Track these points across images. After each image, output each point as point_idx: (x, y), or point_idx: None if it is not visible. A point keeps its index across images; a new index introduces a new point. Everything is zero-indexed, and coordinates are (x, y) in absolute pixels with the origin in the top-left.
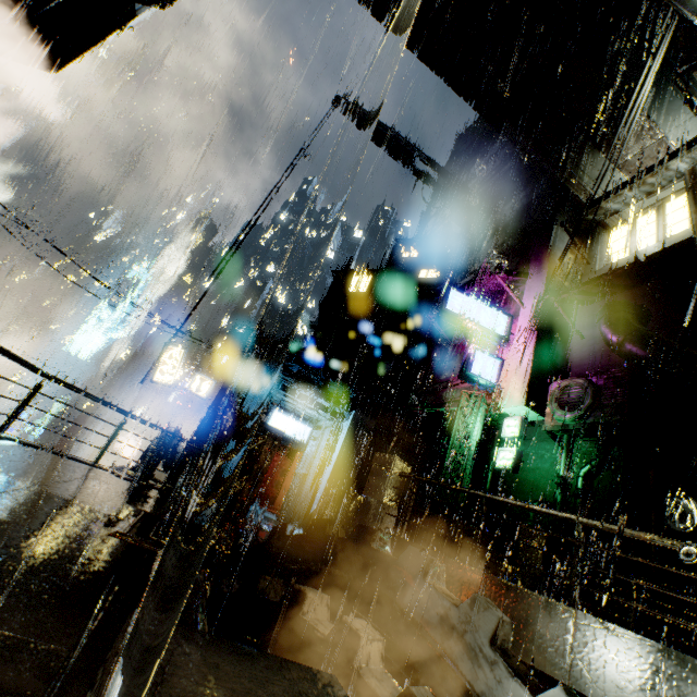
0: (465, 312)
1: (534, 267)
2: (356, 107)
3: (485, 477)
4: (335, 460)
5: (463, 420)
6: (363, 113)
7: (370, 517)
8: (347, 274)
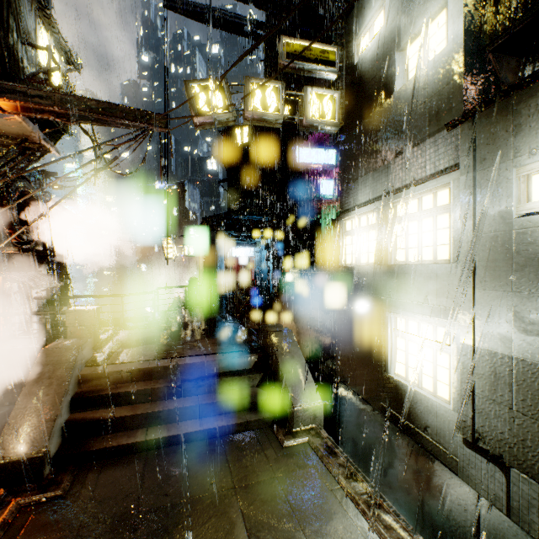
0: (311, 159)
1: None
2: (182, 1)
3: None
4: (272, 260)
5: (325, 222)
6: (190, 5)
7: (290, 290)
8: (231, 130)
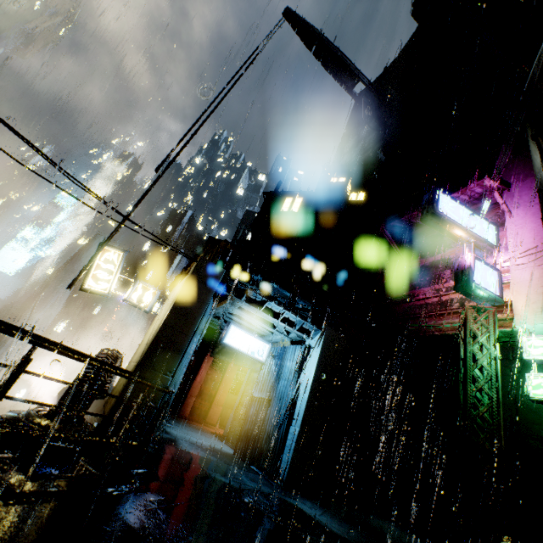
0: (456, 217)
1: (510, 177)
2: (306, 21)
3: (479, 402)
4: (311, 384)
5: (476, 339)
6: (312, 29)
7: None
8: (278, 196)
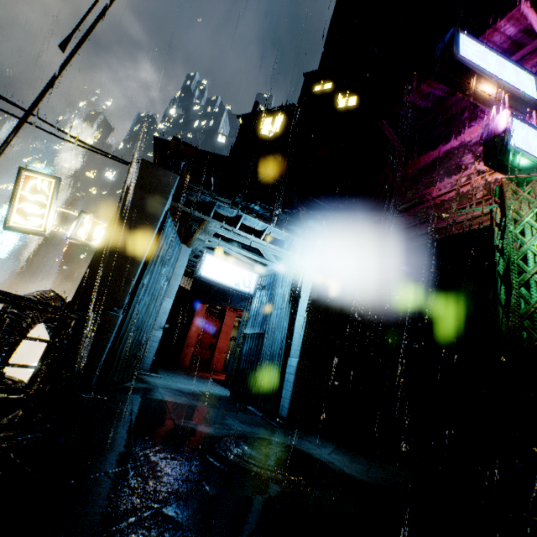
0: (484, 65)
1: None
2: None
3: None
4: (308, 308)
5: (519, 220)
6: None
7: None
8: (256, 118)
